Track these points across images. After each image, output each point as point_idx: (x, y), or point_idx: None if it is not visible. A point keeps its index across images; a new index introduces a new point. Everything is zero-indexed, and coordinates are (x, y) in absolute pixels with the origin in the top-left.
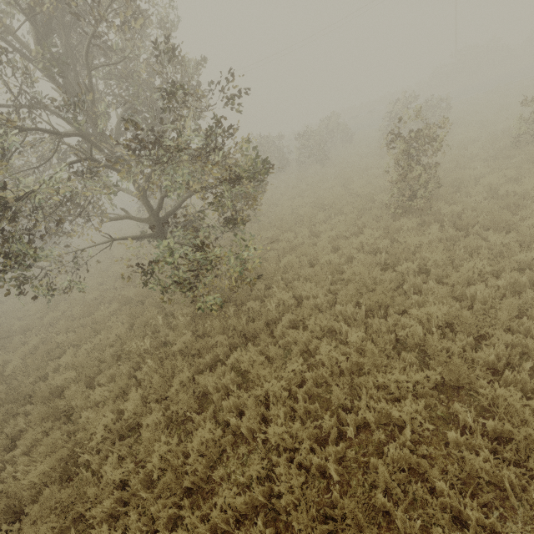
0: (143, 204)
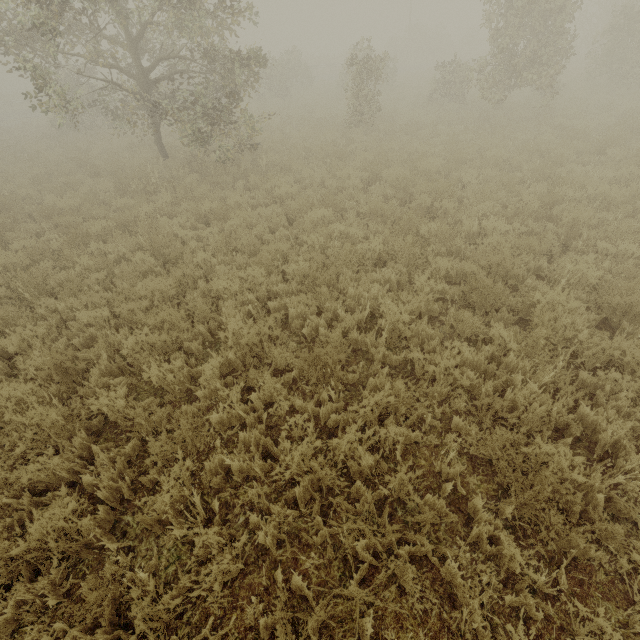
0: (133, 57)
